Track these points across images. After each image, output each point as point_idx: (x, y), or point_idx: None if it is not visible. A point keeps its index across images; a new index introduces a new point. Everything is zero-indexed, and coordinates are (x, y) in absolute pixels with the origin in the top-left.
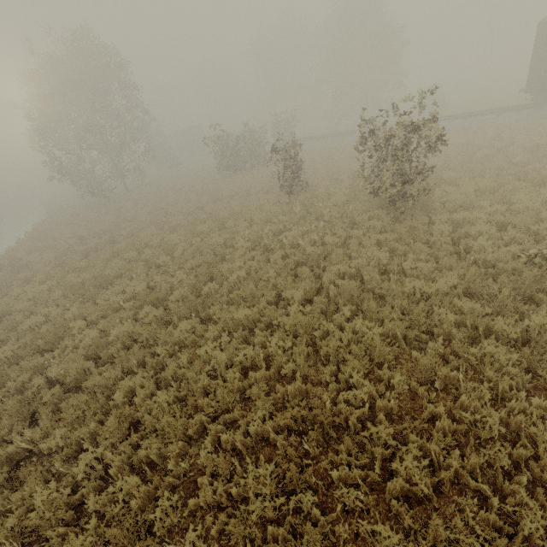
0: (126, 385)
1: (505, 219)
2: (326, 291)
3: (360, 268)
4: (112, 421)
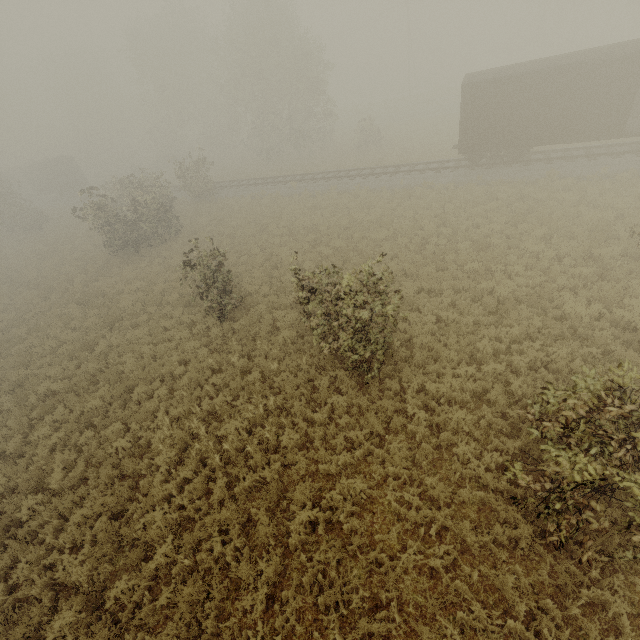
0: None
1: (477, 384)
2: (296, 561)
3: (334, 501)
4: None
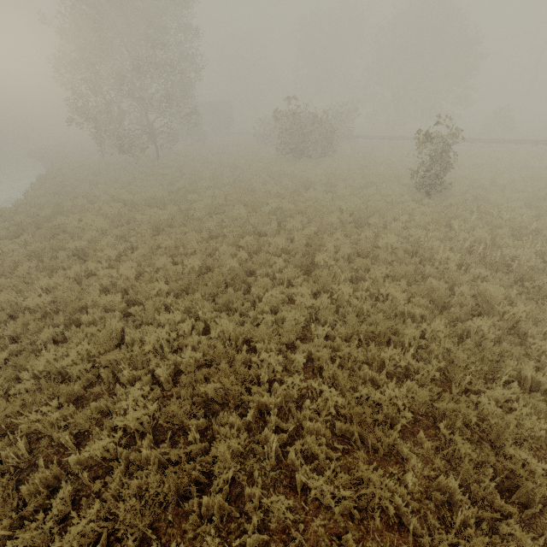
0: None
1: None
2: None
3: None
4: None
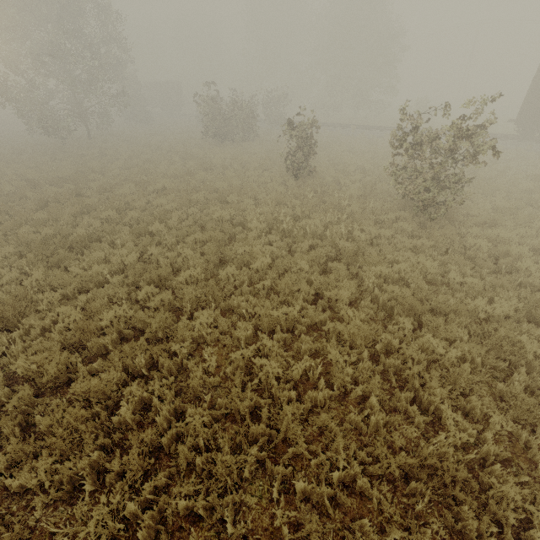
0: (137, 394)
1: (534, 243)
2: (368, 295)
3: (400, 273)
4: (135, 456)
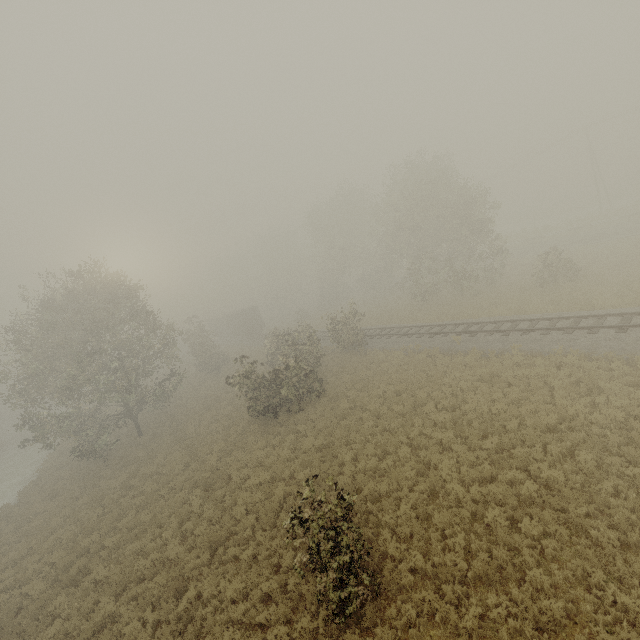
0: None
1: None
2: None
3: None
4: None
